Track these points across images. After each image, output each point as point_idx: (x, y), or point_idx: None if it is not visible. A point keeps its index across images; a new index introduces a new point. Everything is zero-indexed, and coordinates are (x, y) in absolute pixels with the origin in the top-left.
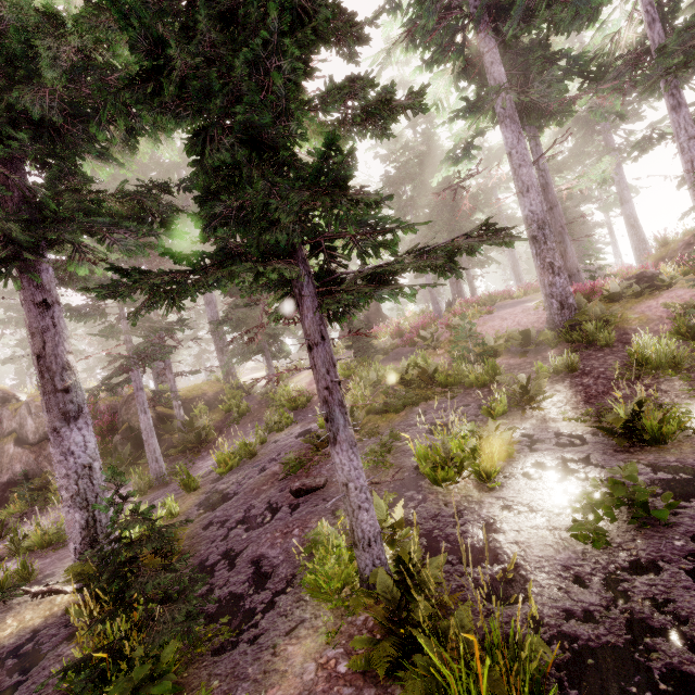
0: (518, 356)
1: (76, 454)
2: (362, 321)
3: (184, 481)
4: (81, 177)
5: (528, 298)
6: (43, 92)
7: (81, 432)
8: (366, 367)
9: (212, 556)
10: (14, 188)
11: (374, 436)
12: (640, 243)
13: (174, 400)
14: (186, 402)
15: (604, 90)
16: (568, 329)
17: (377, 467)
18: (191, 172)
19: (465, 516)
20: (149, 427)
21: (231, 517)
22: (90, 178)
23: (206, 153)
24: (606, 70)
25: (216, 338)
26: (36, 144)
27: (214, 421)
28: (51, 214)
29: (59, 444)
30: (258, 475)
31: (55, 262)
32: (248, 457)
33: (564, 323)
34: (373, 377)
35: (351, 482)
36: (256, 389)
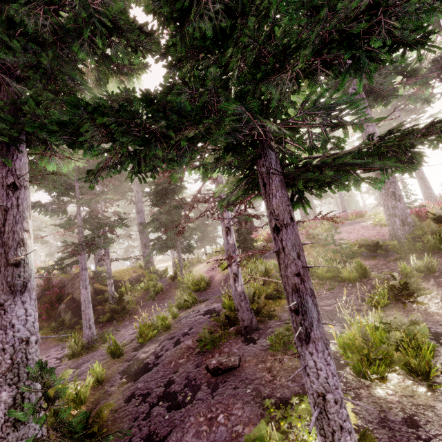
0: (370, 259)
1: (16, 328)
2: (247, 229)
3: (110, 348)
4: (61, 83)
5: (358, 220)
6: (39, 11)
7: (25, 306)
8: (250, 262)
9: (134, 439)
10: (4, 92)
11: (273, 318)
12: (427, 189)
13: (108, 279)
14: (116, 281)
15: (420, 82)
16: (410, 240)
17: (286, 350)
18: (170, 39)
19: (423, 426)
20: (87, 299)
21: (152, 391)
22: (68, 85)
23: (192, 13)
24: (416, 73)
25: (142, 236)
26: (26, 54)
27: (135, 297)
28: (30, 110)
29: (1, 317)
30: (174, 347)
31: (32, 163)
32: (163, 329)
33: (405, 235)
34: (261, 269)
35: (329, 393)
36: (167, 274)
